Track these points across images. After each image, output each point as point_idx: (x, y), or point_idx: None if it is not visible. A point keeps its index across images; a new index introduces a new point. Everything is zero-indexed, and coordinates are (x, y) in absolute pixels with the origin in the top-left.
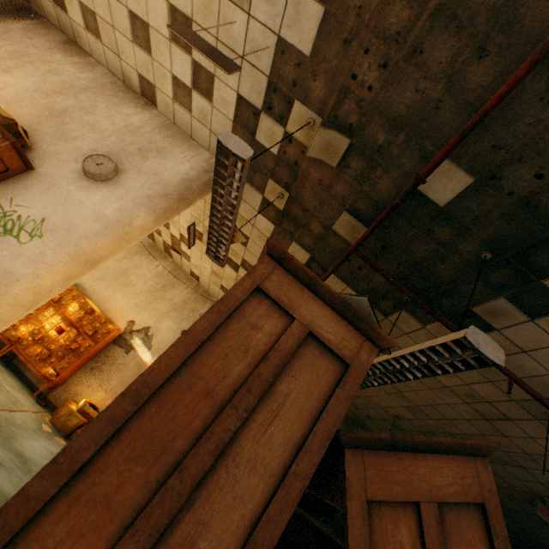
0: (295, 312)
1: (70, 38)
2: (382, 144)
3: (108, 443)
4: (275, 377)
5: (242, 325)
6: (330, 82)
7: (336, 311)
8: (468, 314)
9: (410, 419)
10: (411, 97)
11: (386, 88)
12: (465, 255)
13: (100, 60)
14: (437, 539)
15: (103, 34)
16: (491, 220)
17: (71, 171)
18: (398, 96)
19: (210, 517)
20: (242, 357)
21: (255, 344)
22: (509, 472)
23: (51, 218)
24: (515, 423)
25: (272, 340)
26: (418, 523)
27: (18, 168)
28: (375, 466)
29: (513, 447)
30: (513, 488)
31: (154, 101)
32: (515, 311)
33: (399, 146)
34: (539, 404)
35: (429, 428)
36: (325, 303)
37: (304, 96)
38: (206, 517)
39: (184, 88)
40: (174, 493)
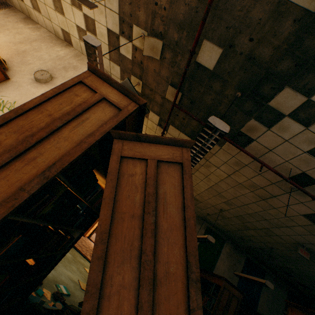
0: (98, 91)
1: (27, 16)
2: (177, 40)
3: (3, 127)
4: (84, 112)
5: (71, 94)
6: (146, 10)
7: (119, 91)
8: (239, 134)
9: (228, 209)
10: (184, 9)
11: (172, 7)
12: (229, 97)
13: (43, 25)
14: (153, 172)
15: (41, 10)
16: (236, 73)
17: (28, 79)
18: (178, 10)
19: (44, 152)
20: (69, 105)
21: (76, 101)
22: (282, 231)
23: (18, 101)
24: (277, 198)
25: (85, 100)
26: (146, 167)
27: (1, 78)
28: (128, 146)
29: (280, 214)
30: (287, 242)
31: (71, 43)
32: (260, 126)
33: (185, 39)
34: (286, 182)
35: (238, 213)
36: (114, 88)
37: (137, 21)
38: (42, 152)
39: (83, 31)
40: (28, 142)
